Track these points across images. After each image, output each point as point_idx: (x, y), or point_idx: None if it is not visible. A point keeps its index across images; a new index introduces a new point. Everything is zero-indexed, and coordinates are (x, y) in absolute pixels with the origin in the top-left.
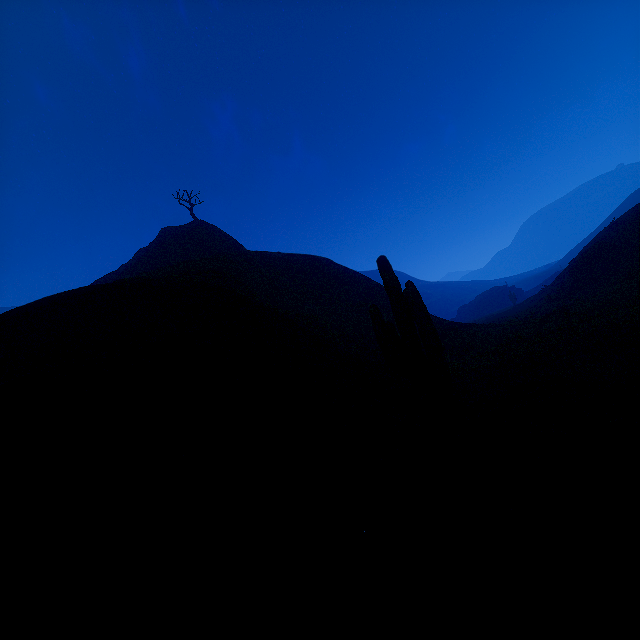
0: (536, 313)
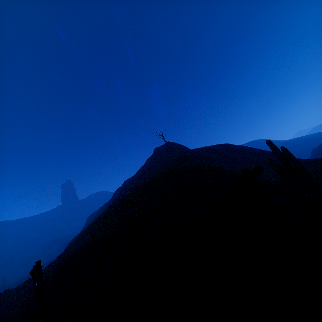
0: None
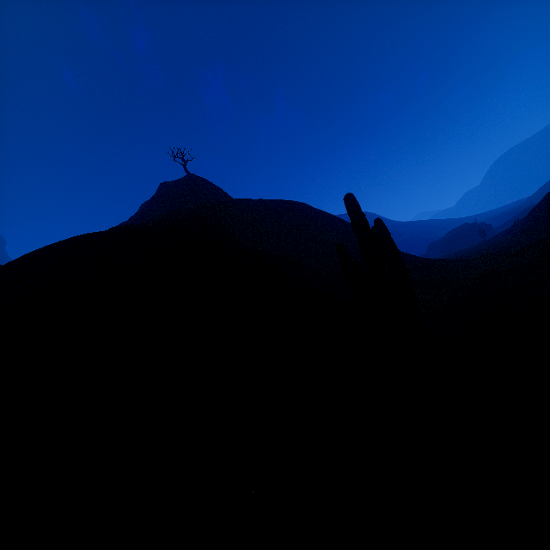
0: (508, 247)
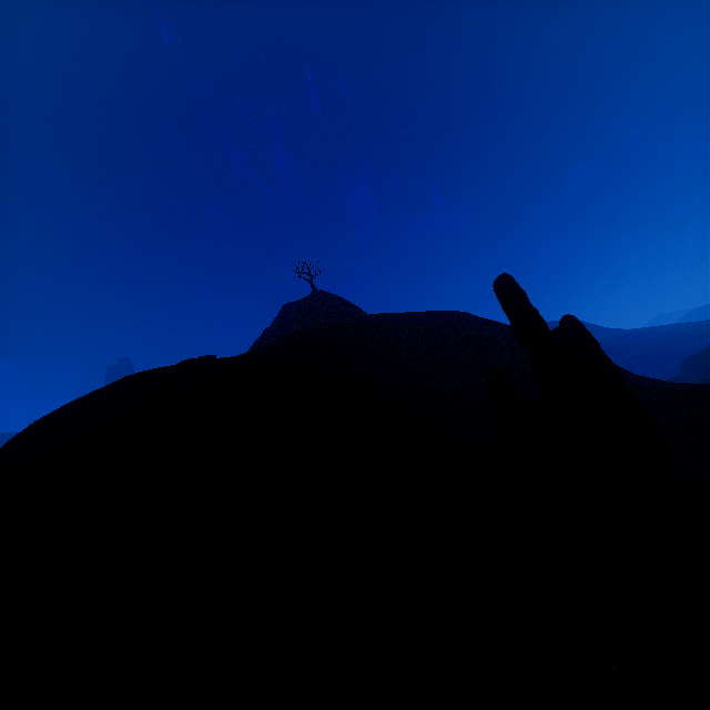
0: None
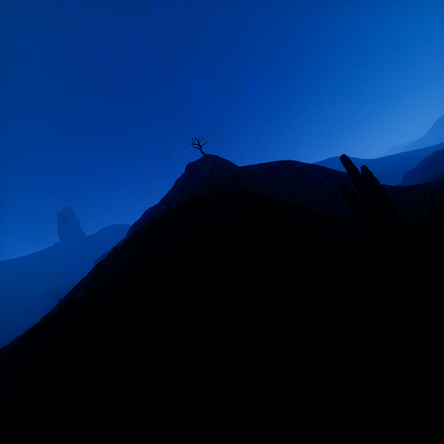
0: None
